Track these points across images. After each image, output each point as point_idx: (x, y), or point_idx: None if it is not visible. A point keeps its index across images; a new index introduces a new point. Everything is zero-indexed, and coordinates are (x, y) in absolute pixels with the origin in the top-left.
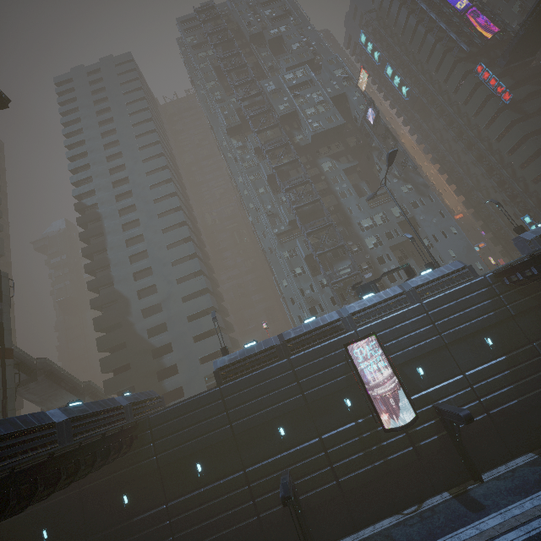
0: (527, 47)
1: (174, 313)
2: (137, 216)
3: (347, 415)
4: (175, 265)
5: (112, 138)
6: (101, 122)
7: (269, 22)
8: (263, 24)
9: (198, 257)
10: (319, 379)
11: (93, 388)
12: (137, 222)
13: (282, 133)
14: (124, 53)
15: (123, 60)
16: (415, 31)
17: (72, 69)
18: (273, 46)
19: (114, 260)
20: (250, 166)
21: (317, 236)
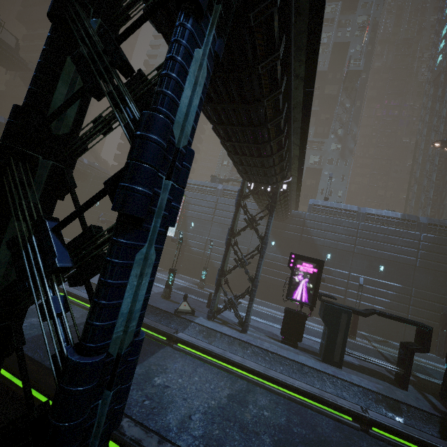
0: None
1: None
2: None
3: None
4: None
5: None
6: None
7: None
8: None
9: None
10: None
11: (107, 165)
12: None
13: None
14: None
15: None
16: None
17: None
18: None
19: None
20: None
21: None
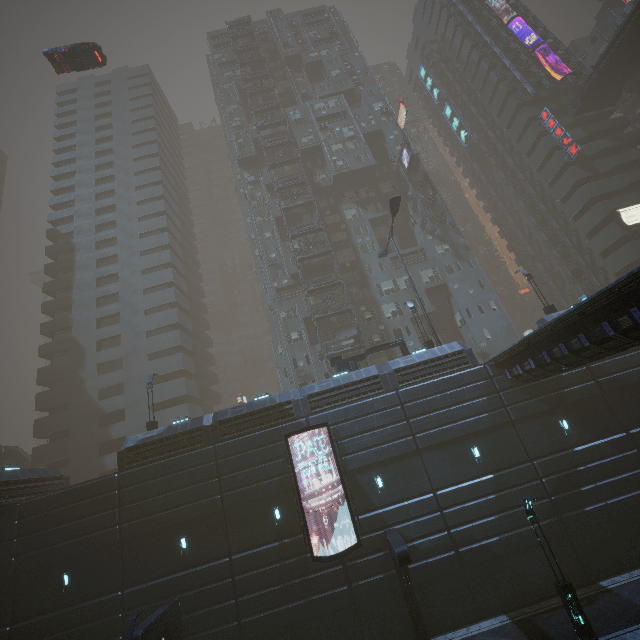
0: (603, 95)
1: (136, 372)
2: (116, 251)
3: (273, 531)
4: (149, 314)
5: (107, 158)
6: (98, 139)
7: (310, 44)
8: (304, 47)
9: (181, 307)
10: (246, 478)
11: (19, 455)
12: (115, 259)
13: (301, 169)
14: (141, 66)
15: (138, 73)
16: (478, 68)
17: (79, 79)
18: (311, 72)
19: (78, 301)
20: (259, 206)
21: (322, 295)
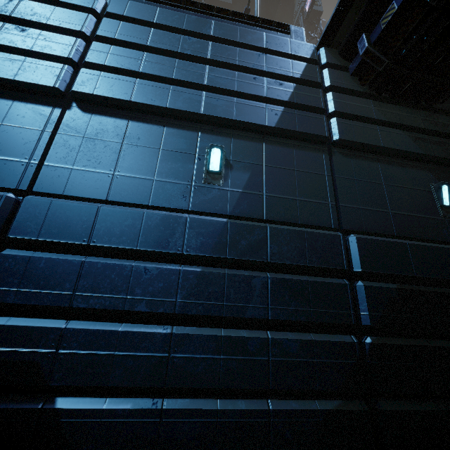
0: None
1: None
2: None
3: None
4: None
5: None
6: None
7: None
8: None
9: None
10: None
11: None
12: None
13: None
14: None
15: None
16: None
17: None
18: None
19: None
20: None
21: None
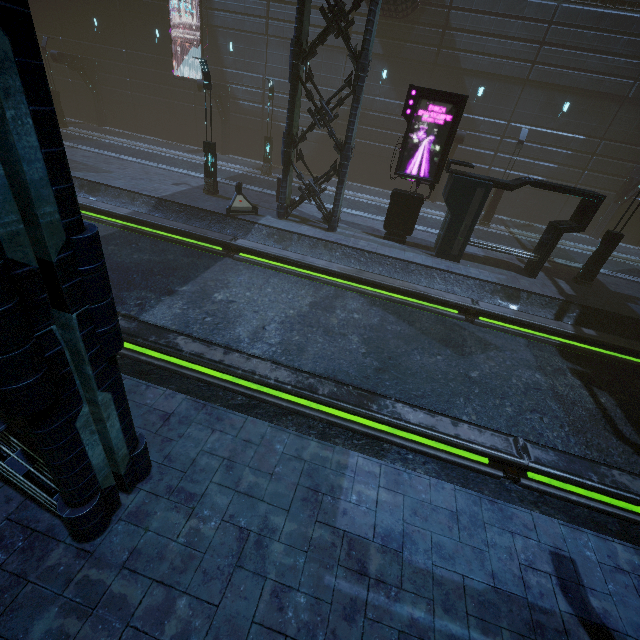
0: None
1: None
2: None
3: (154, 46)
4: None
5: None
6: None
7: None
8: None
9: None
10: None
11: None
12: None
13: None
14: None
15: None
16: None
17: None
18: None
19: None
20: None
21: None
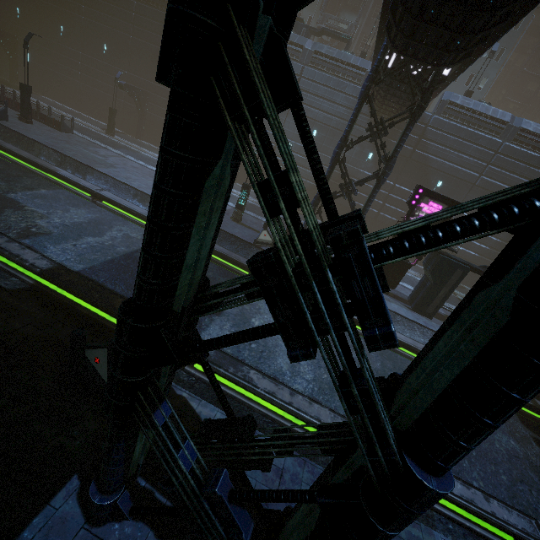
0: None
1: None
2: None
3: None
4: None
5: None
6: None
7: None
8: None
9: None
10: None
11: None
12: None
13: None
14: None
15: None
16: None
17: None
18: None
19: None
20: None
21: None
